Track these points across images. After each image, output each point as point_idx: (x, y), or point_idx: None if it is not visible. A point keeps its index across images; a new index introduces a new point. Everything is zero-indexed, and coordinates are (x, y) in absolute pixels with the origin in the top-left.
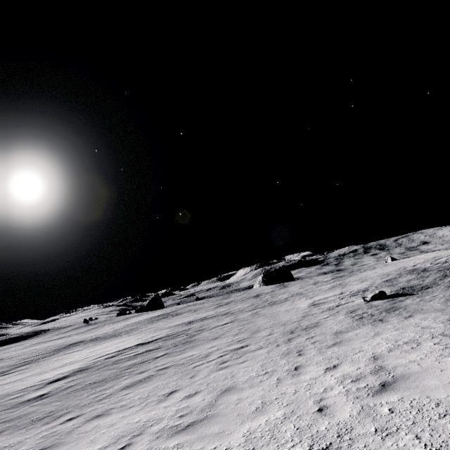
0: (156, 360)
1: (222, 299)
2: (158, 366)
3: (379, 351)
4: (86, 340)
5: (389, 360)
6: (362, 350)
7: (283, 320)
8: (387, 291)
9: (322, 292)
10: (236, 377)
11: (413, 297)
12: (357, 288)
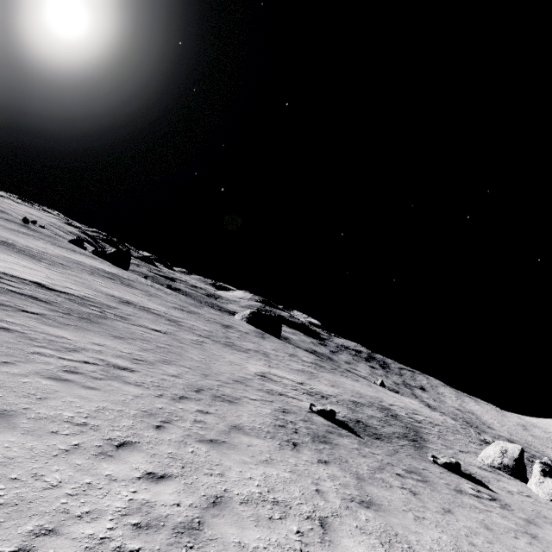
0: (17, 313)
1: (192, 304)
2: (3, 321)
3: (234, 493)
4: None
5: (223, 519)
6: (223, 475)
7: (211, 370)
8: (342, 413)
9: (287, 368)
10: (44, 403)
11: (356, 439)
12: (321, 389)
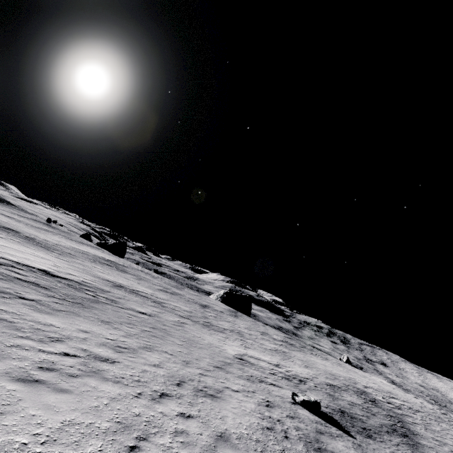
0: (14, 300)
1: (174, 286)
2: None
3: None
4: (21, 233)
5: None
6: None
7: (192, 355)
8: (324, 402)
9: (261, 348)
10: None
11: (349, 440)
12: (296, 371)
